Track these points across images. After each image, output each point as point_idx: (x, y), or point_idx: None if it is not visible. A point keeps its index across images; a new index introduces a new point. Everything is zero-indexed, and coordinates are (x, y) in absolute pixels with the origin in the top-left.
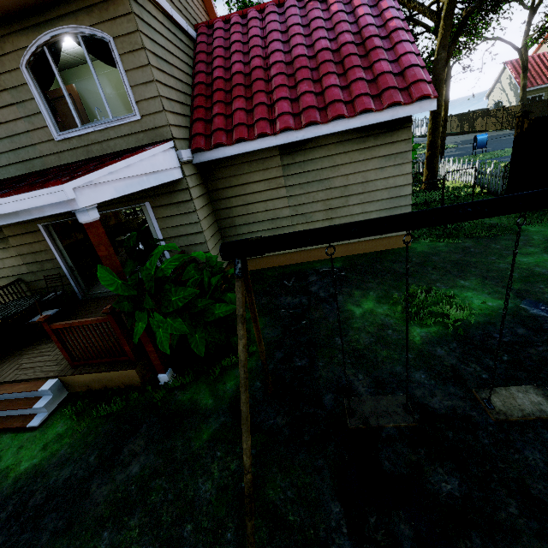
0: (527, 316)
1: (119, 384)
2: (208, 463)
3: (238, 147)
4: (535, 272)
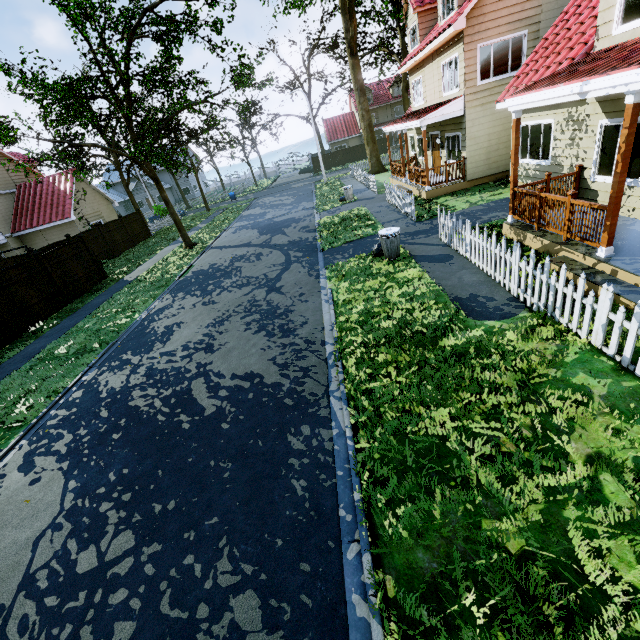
0: None
1: None
2: None
3: (25, 232)
4: None
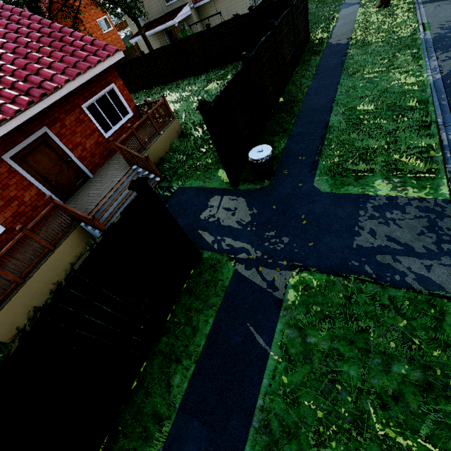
0: None
1: None
2: None
3: (203, 2)
4: None
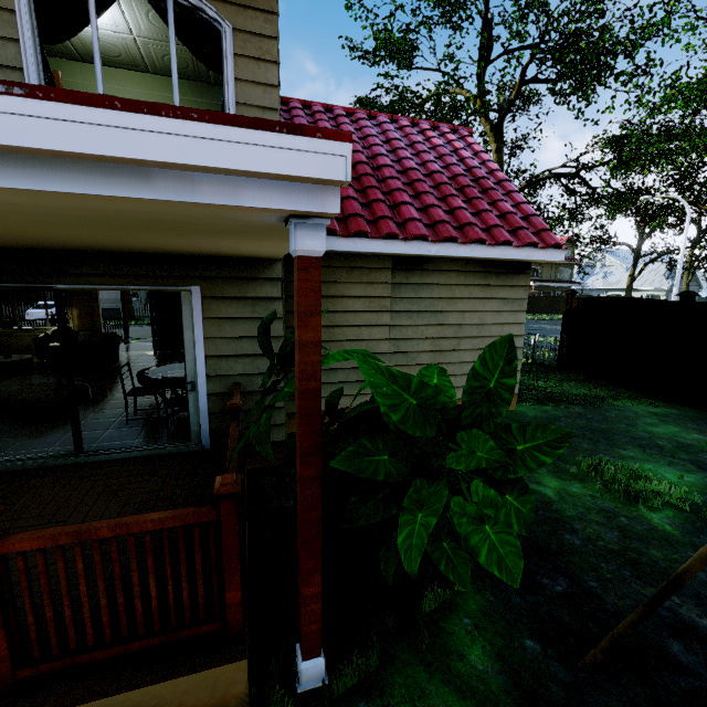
0: None
1: None
2: None
3: (354, 243)
4: (683, 443)
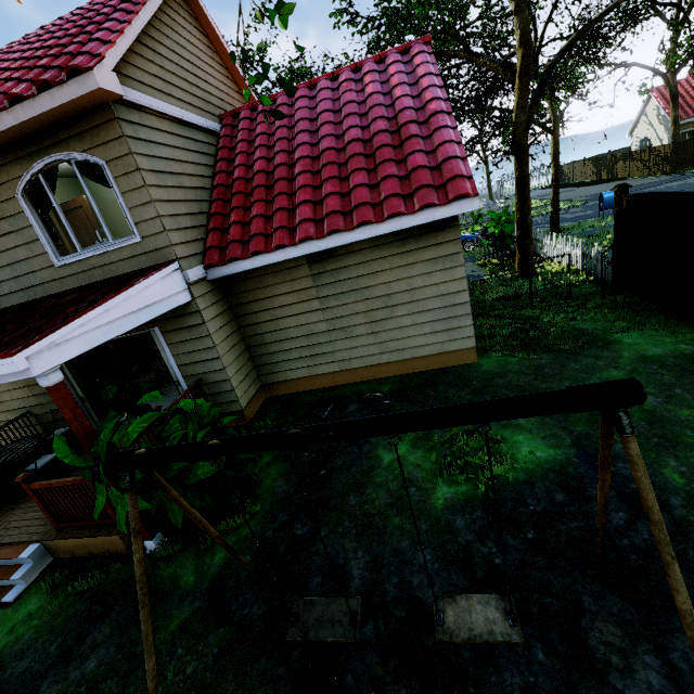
0: (573, 475)
1: (104, 550)
2: (165, 663)
3: (255, 260)
4: None
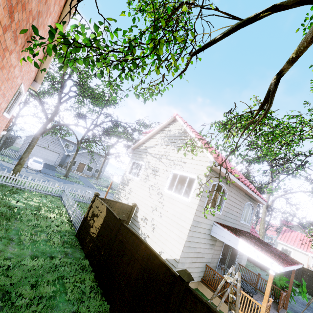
0: None
1: None
2: None
3: None
4: None
